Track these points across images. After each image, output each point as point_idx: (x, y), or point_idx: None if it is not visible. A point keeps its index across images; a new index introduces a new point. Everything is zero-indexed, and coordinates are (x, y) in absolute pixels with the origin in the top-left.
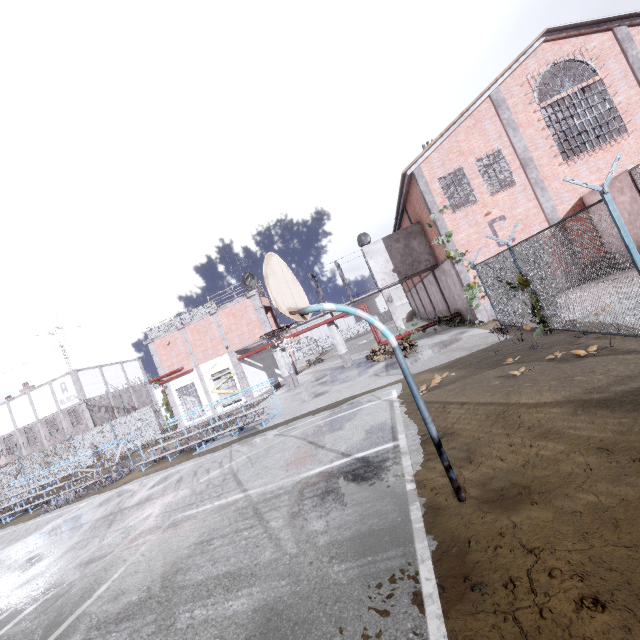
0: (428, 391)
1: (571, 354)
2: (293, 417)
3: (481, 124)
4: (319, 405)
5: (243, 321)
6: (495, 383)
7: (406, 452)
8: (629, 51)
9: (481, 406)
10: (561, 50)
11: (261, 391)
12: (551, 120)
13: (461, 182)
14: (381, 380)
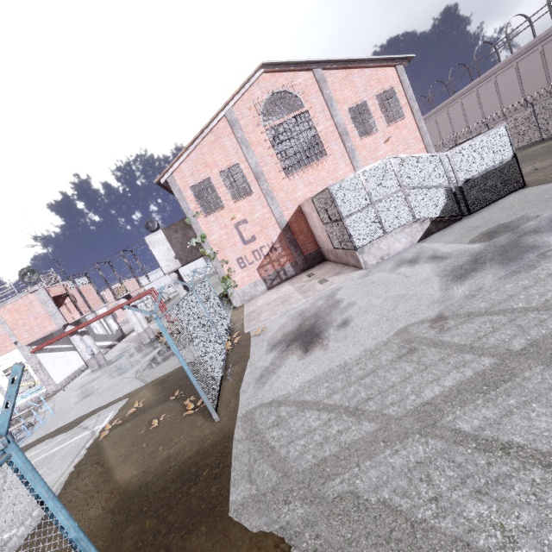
0: (117, 426)
1: (198, 399)
2: (42, 436)
3: (221, 140)
4: (70, 418)
5: (30, 315)
6: (141, 432)
7: (5, 551)
8: (324, 90)
9: (102, 474)
10: (277, 82)
11: (68, 373)
12: (274, 141)
13: (209, 190)
14: (128, 386)
